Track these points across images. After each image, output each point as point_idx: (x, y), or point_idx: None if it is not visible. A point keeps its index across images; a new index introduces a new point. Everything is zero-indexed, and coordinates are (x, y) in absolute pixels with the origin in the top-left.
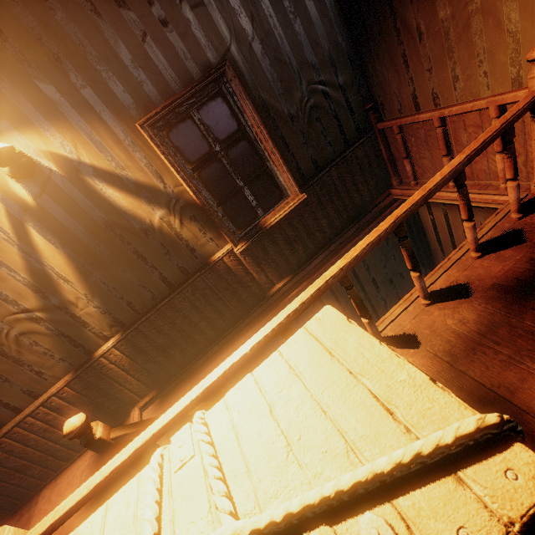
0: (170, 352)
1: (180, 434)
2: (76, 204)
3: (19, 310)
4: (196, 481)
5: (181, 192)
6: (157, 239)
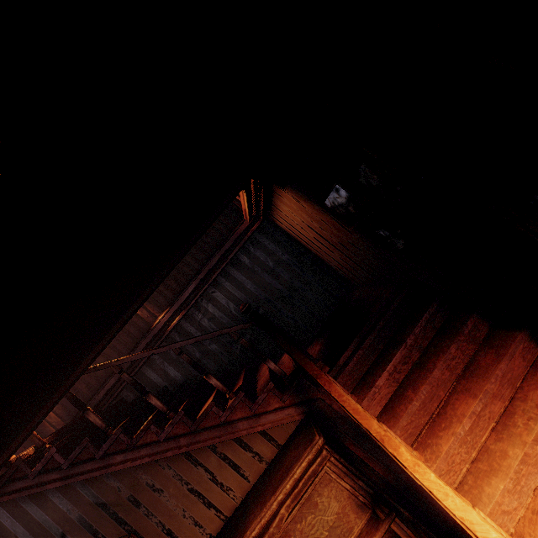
0: (79, 386)
1: None
2: None
3: None
4: None
5: None
6: None
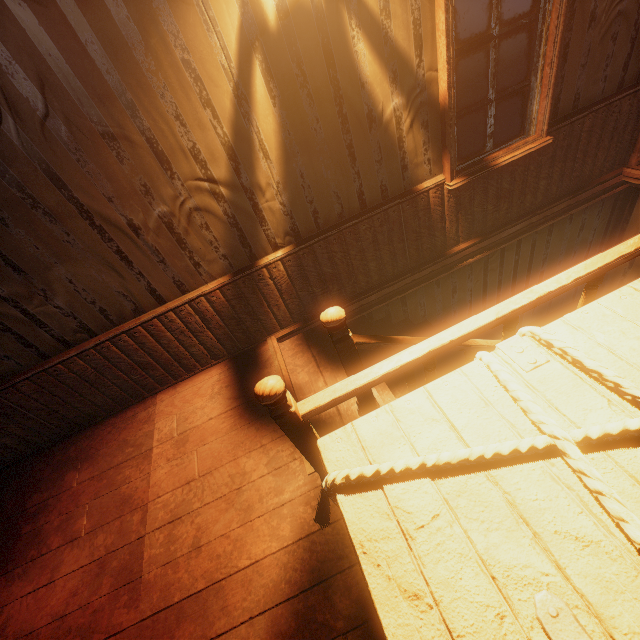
0: (329, 286)
1: (511, 342)
2: (318, 48)
3: (205, 177)
4: (568, 381)
5: (431, 81)
6: (378, 138)
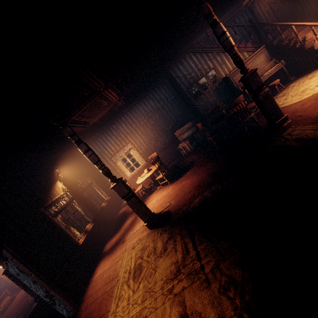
0: None
1: None
2: None
3: None
4: None
5: None
6: None
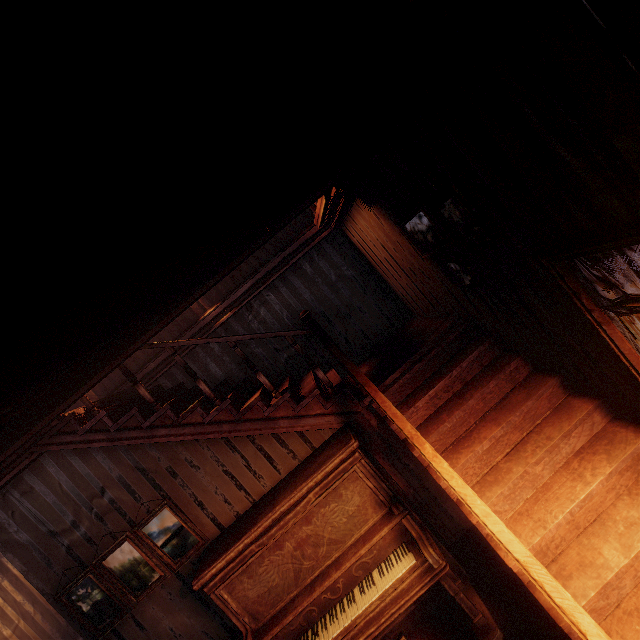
0: None
1: None
2: None
3: None
4: None
5: None
6: None
